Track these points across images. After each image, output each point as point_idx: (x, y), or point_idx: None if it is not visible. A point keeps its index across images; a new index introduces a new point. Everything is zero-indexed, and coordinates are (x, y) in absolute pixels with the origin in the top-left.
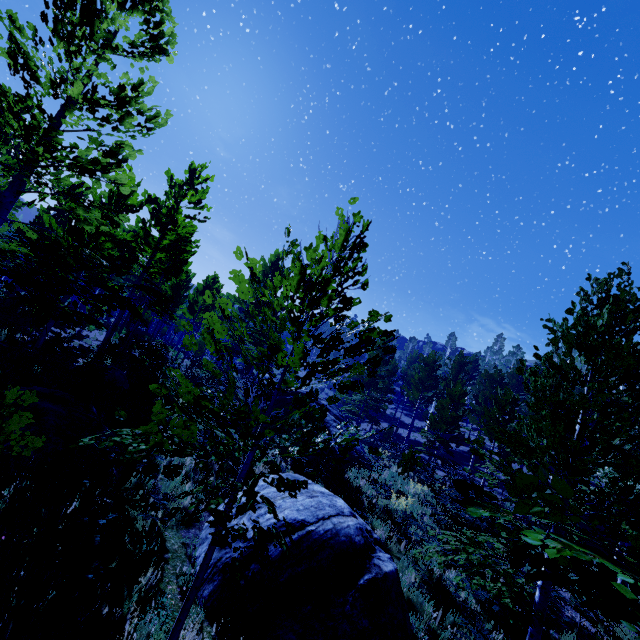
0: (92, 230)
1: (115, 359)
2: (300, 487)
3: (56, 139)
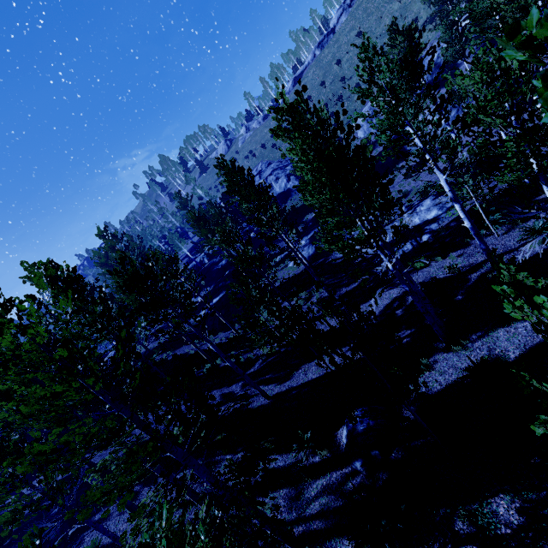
0: None
1: None
2: None
3: None
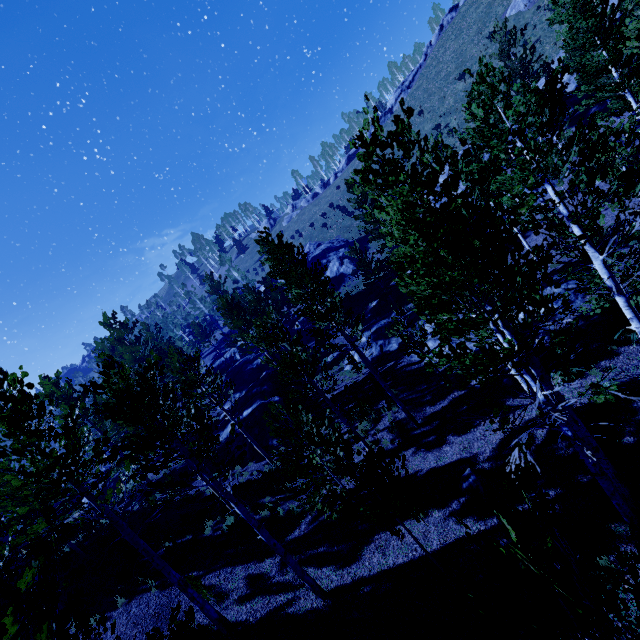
0: None
1: None
2: None
3: None
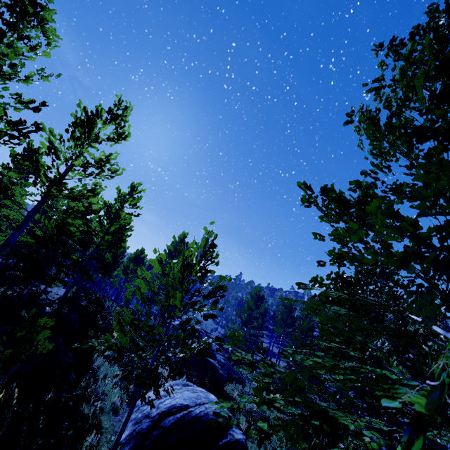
0: (74, 229)
1: (69, 307)
2: (182, 374)
3: (64, 186)
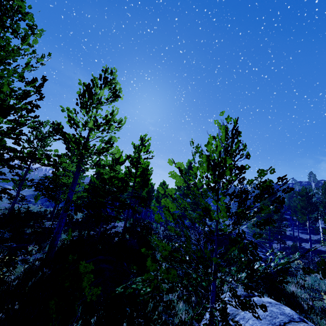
0: (107, 177)
1: (130, 234)
2: (256, 305)
3: (88, 145)
